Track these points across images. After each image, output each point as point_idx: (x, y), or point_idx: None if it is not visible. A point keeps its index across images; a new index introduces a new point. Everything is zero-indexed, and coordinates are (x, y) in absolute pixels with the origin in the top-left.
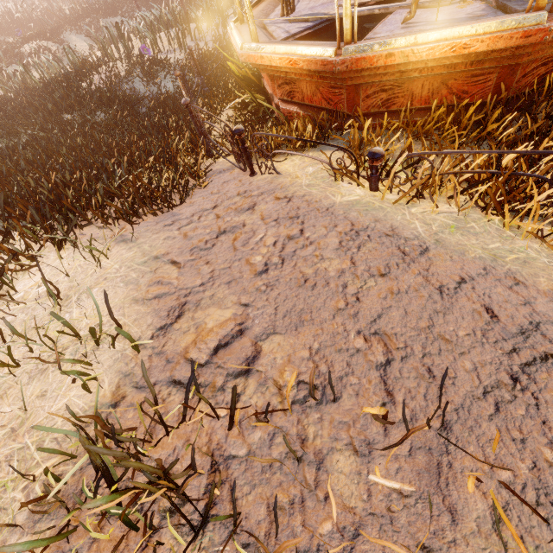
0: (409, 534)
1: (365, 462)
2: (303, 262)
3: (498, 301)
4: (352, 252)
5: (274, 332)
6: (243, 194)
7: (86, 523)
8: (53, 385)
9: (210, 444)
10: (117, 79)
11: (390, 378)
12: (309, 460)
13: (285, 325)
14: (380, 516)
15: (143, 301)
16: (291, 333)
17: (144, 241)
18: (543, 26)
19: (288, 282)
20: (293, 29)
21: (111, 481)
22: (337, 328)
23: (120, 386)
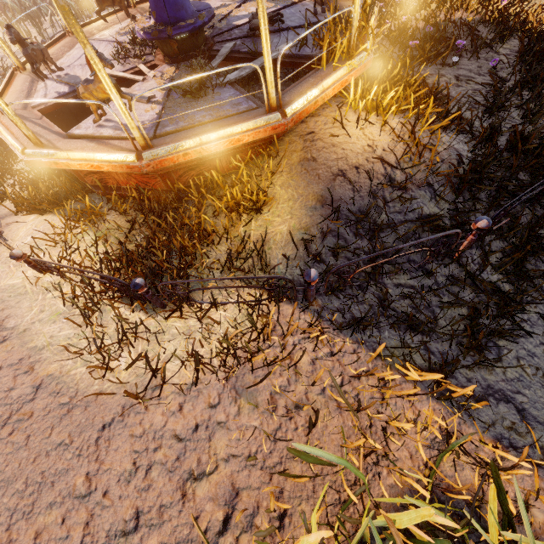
0: None
1: None
2: None
3: None
4: None
5: None
6: None
7: None
8: None
9: None
10: None
11: None
12: None
13: None
14: None
15: None
16: None
17: None
18: (135, 164)
19: None
20: (51, 93)
21: None
22: None
23: None
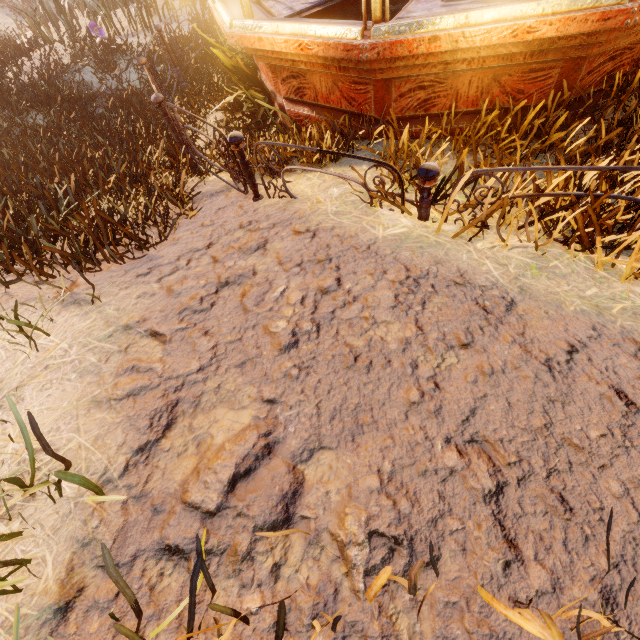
0: None
1: None
2: (348, 328)
3: (628, 379)
4: (415, 312)
5: (320, 446)
6: (247, 227)
7: None
8: None
9: None
10: (58, 68)
11: (507, 516)
12: None
13: (335, 433)
14: None
15: (109, 404)
16: (346, 446)
17: (107, 301)
18: (626, 6)
19: (330, 362)
20: (298, 5)
21: None
22: (414, 435)
23: (74, 568)
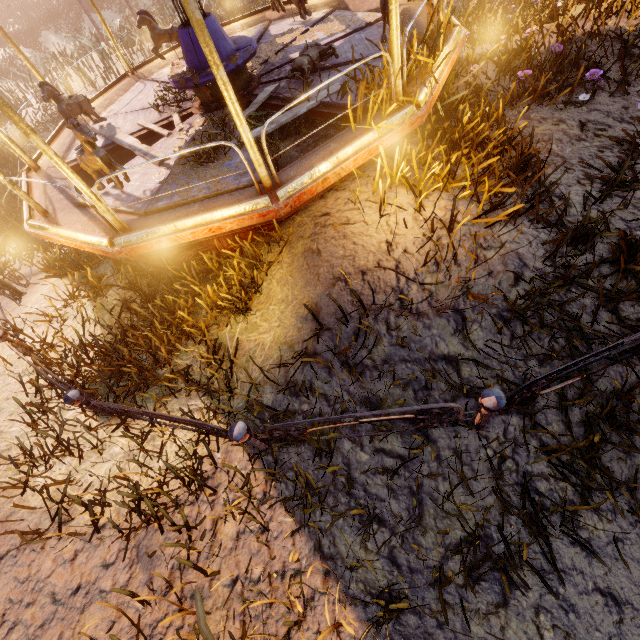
0: None
1: None
2: None
3: None
4: None
5: None
6: None
7: None
8: None
9: None
10: None
11: None
12: None
13: None
14: None
15: None
16: None
17: None
18: (107, 250)
19: None
20: None
21: None
22: None
23: None
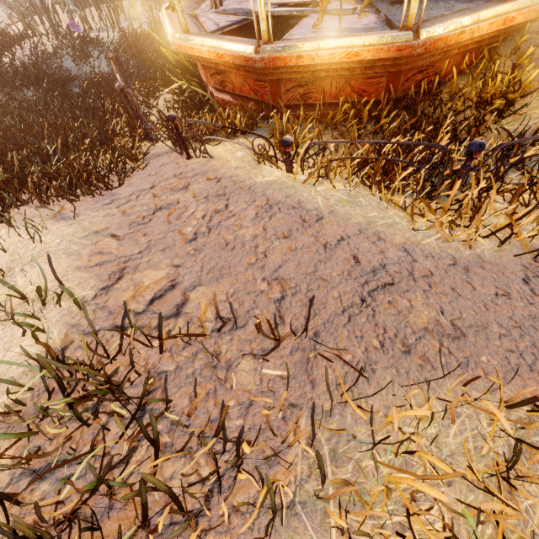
0: (285, 399)
1: (260, 362)
2: (226, 230)
3: (362, 252)
4: (264, 221)
5: (200, 284)
6: (179, 176)
7: (47, 427)
8: (4, 339)
9: (147, 366)
10: (44, 56)
11: (283, 308)
12: (222, 366)
13: (209, 278)
14: (267, 392)
15: (86, 269)
16: (213, 284)
17: (84, 218)
18: (410, 43)
19: (213, 247)
20: (222, 22)
21: (66, 391)
22: (248, 278)
23: (68, 334)
